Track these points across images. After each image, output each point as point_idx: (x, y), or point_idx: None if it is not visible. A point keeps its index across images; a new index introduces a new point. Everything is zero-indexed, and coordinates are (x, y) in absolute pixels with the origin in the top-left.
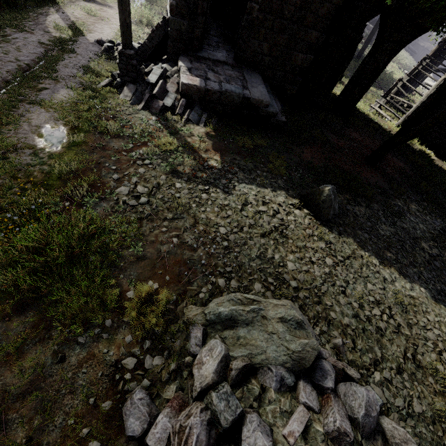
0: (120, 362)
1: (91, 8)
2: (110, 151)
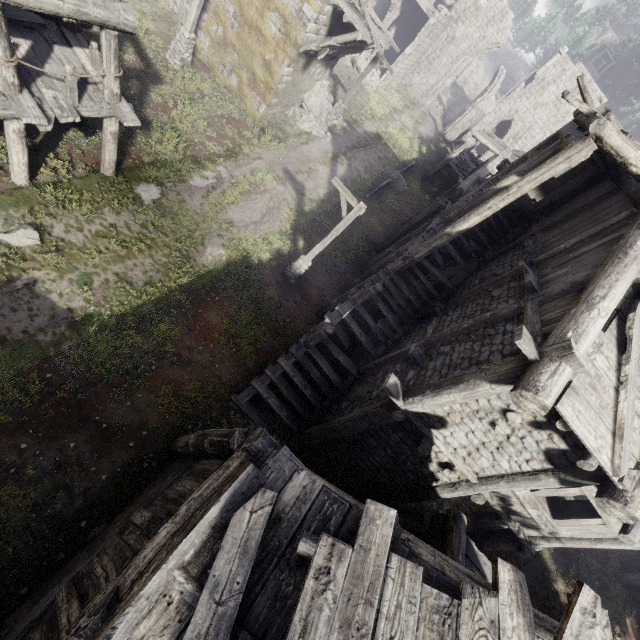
0: (374, 93)
1: (306, 176)
2: (357, 110)
